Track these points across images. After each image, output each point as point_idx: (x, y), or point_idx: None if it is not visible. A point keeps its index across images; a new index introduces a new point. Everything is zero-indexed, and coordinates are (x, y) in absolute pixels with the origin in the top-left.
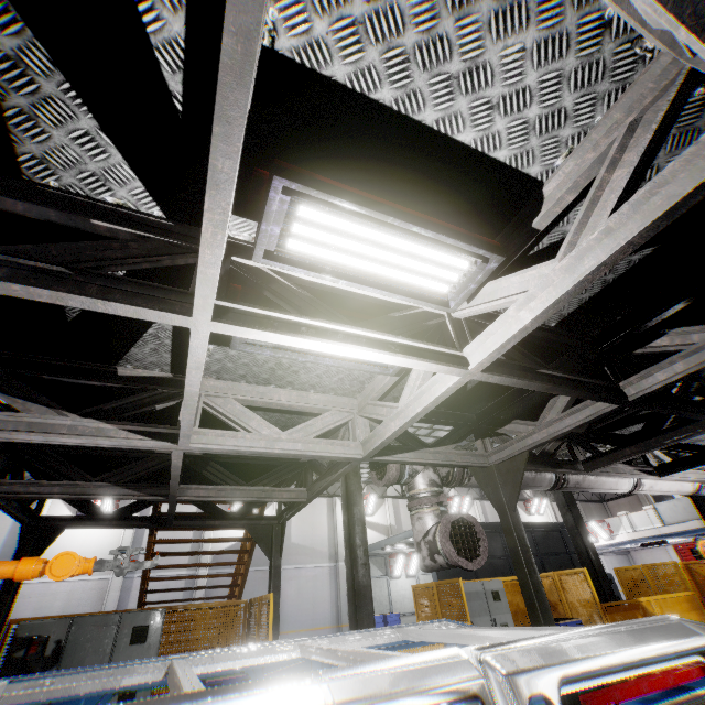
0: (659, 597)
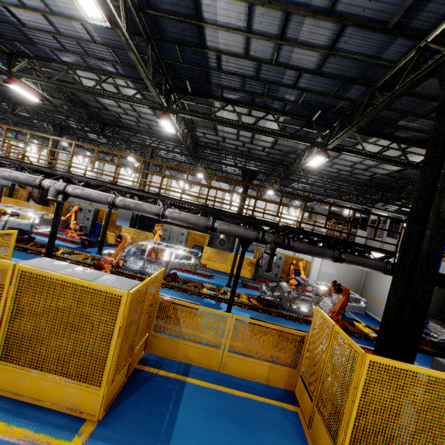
0: (132, 229)
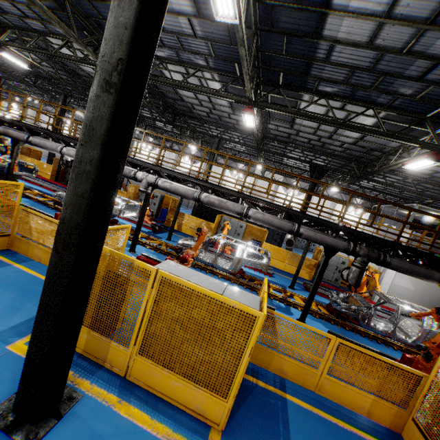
0: (195, 217)
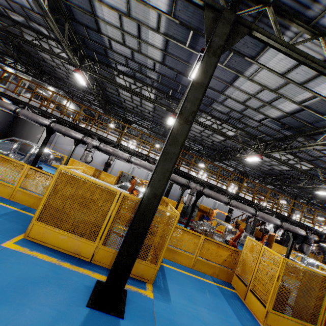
0: None
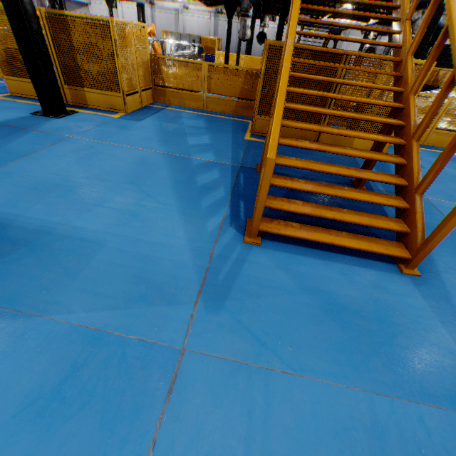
0: None
